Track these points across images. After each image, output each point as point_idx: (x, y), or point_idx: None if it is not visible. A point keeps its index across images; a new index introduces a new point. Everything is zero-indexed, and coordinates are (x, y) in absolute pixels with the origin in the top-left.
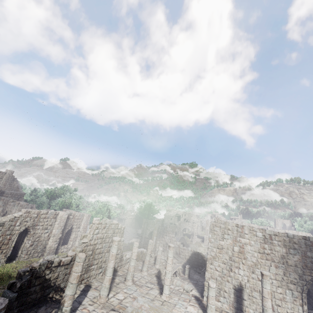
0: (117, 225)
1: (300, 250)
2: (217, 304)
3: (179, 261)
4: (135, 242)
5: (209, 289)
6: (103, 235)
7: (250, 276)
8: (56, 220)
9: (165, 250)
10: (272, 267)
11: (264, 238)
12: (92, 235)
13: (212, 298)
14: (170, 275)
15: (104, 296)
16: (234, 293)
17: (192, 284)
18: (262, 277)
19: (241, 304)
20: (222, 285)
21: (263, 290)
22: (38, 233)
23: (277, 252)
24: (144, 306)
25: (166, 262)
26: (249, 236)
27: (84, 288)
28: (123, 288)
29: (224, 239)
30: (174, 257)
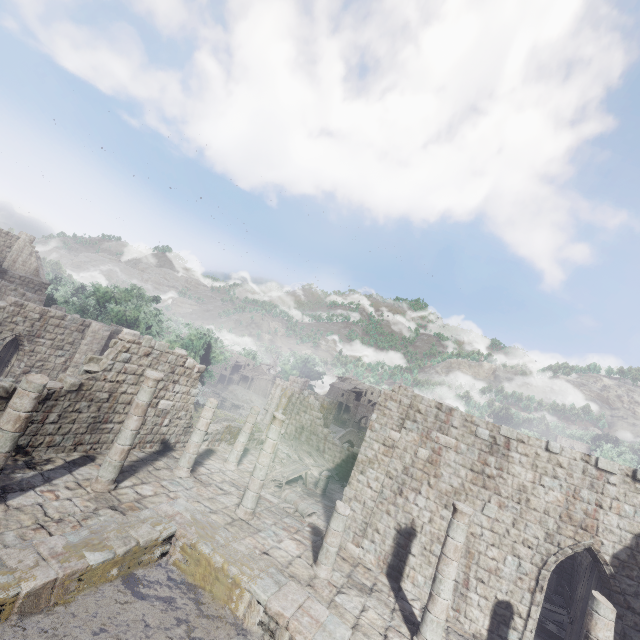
0: (183, 360)
1: (566, 482)
2: (353, 551)
3: (317, 463)
4: (211, 399)
5: (333, 516)
6: (142, 370)
7: (438, 512)
8: (84, 337)
9: (297, 438)
10: (490, 505)
11: (493, 444)
12: (112, 361)
13: (335, 534)
14: (265, 473)
15: (105, 479)
16: (394, 538)
17: (323, 507)
18: (453, 515)
19: (403, 561)
20: (374, 518)
21: (447, 540)
22: (41, 353)
23: (512, 476)
24: (182, 517)
25: (288, 460)
26: (459, 434)
27: (77, 460)
28: (165, 478)
29: (404, 429)
30: (310, 455)
